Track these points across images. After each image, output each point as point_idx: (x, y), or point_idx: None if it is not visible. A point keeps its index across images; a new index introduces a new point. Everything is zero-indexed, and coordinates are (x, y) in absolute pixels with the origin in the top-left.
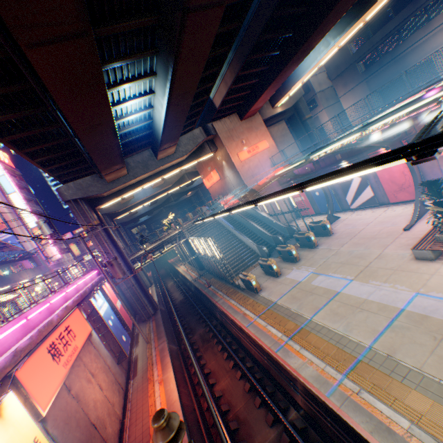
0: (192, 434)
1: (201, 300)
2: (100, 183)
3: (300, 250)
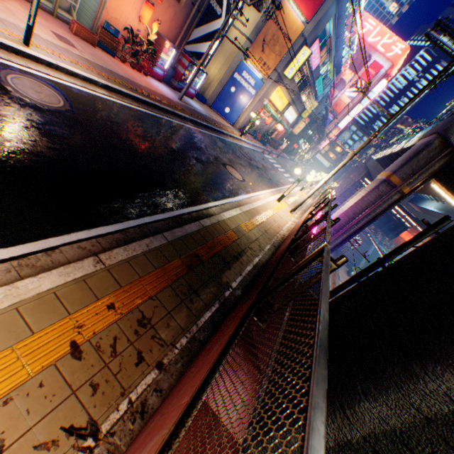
0: None
1: None
2: None
3: None
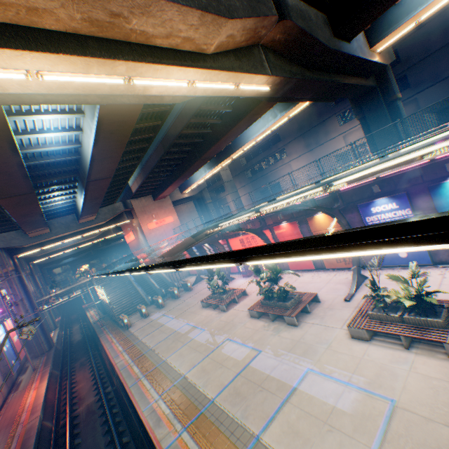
0: (47, 407)
1: (95, 339)
2: (24, 237)
3: (170, 300)
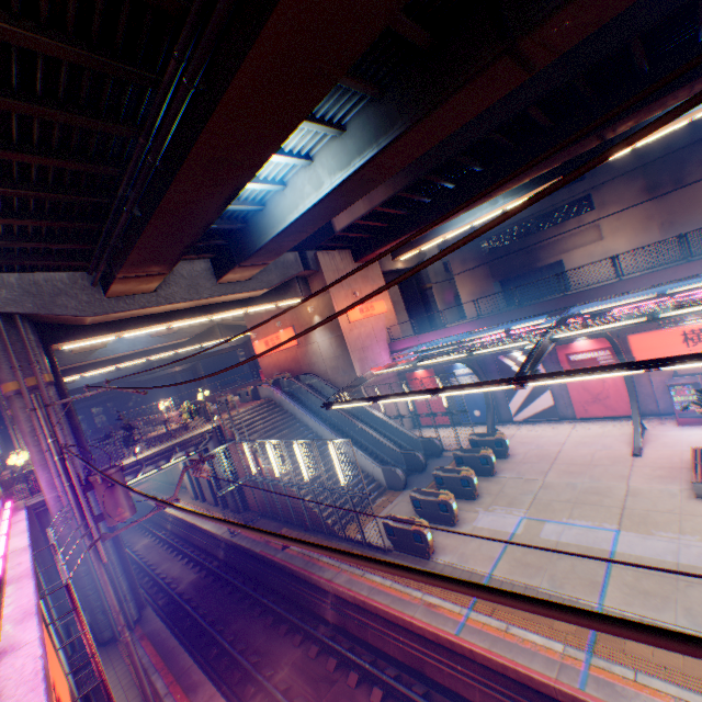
0: None
1: (253, 579)
2: (88, 294)
3: None
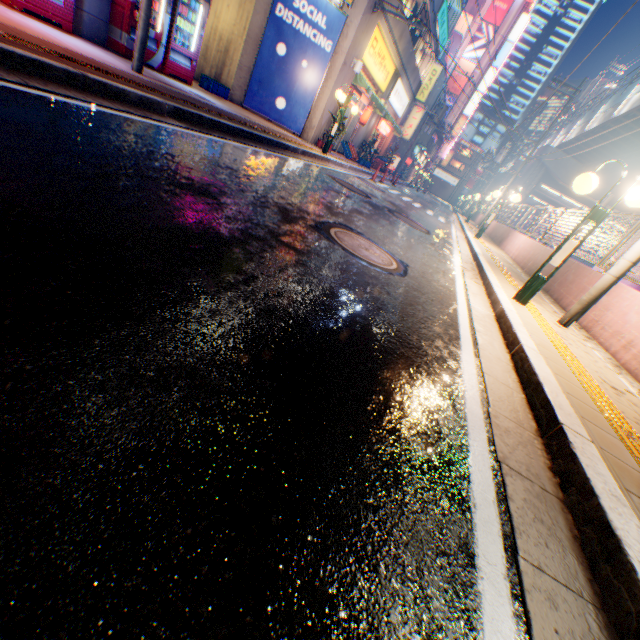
0: None
1: None
2: (570, 174)
3: None
